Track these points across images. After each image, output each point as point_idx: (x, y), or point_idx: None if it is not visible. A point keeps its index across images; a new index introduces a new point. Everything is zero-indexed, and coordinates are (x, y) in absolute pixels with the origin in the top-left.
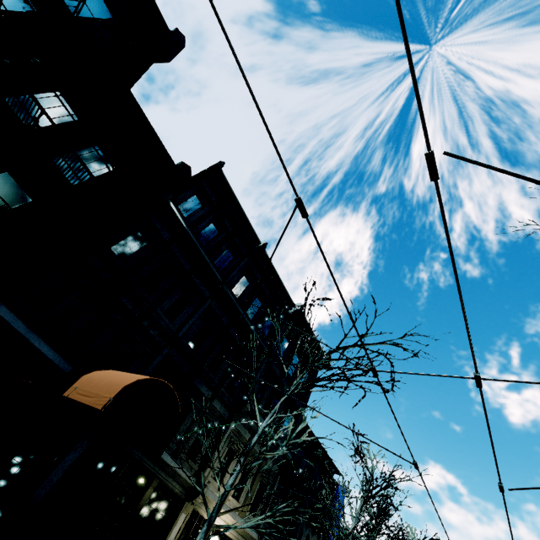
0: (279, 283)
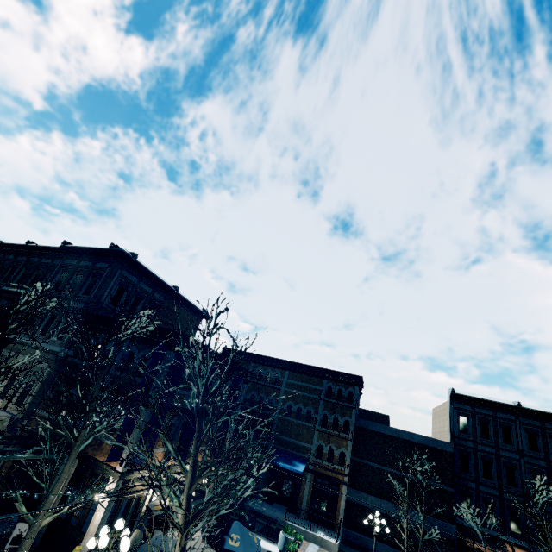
0: (47, 248)
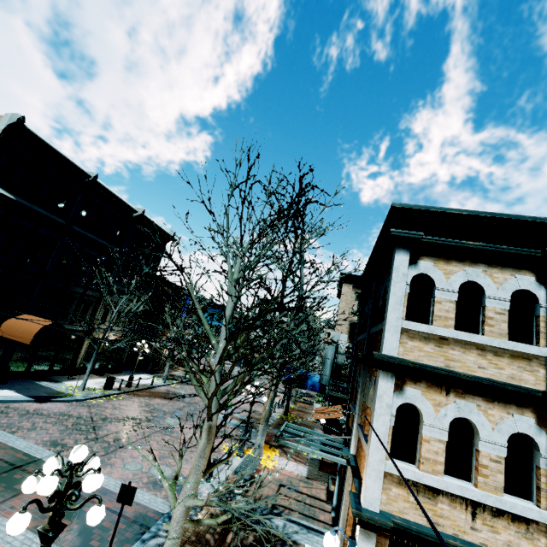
0: (119, 200)
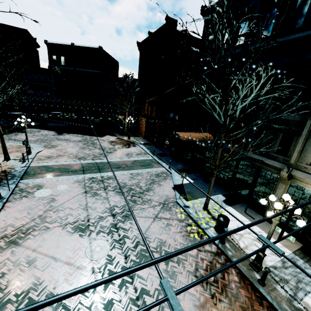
0: None
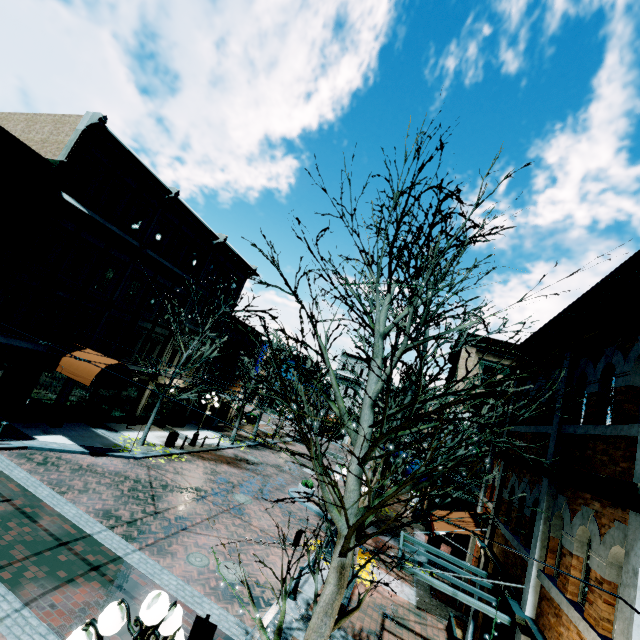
0: (199, 223)
